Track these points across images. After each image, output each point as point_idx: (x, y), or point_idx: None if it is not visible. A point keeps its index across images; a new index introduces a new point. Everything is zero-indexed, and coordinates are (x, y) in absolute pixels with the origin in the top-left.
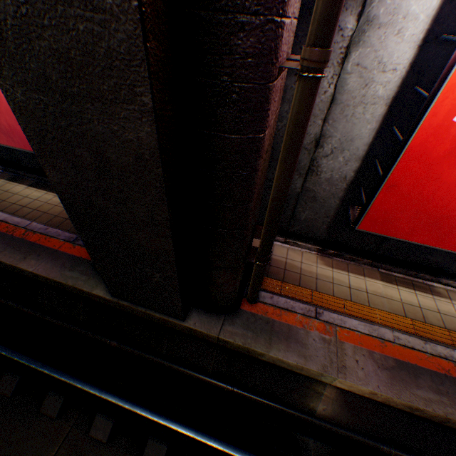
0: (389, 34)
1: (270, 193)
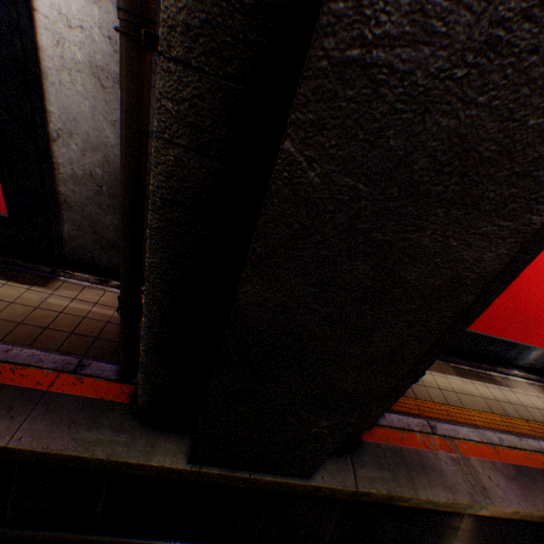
0: None
1: None
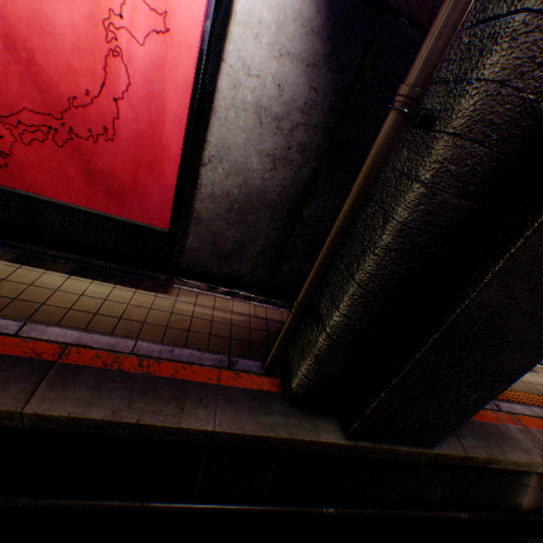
0: None
1: None
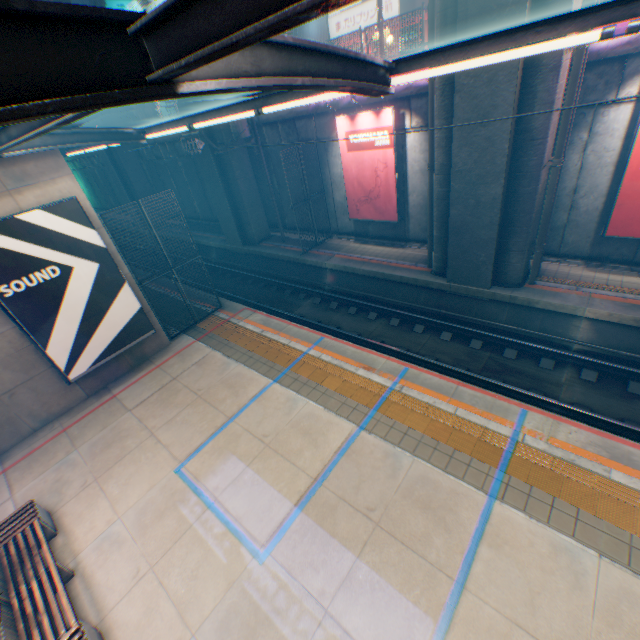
0: (605, 138)
1: None
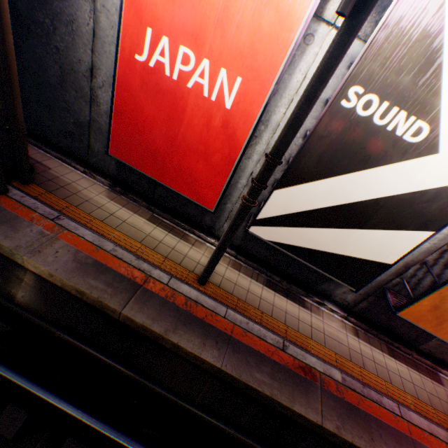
0: None
1: (69, 117)
